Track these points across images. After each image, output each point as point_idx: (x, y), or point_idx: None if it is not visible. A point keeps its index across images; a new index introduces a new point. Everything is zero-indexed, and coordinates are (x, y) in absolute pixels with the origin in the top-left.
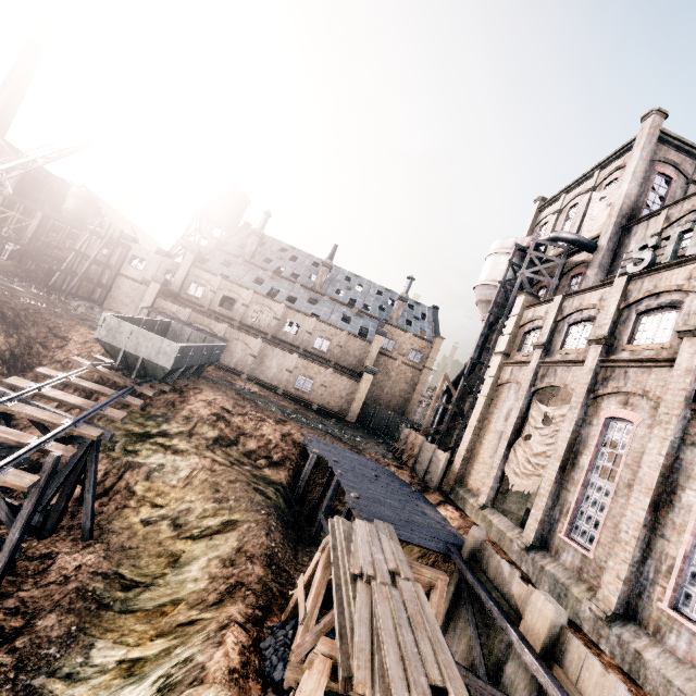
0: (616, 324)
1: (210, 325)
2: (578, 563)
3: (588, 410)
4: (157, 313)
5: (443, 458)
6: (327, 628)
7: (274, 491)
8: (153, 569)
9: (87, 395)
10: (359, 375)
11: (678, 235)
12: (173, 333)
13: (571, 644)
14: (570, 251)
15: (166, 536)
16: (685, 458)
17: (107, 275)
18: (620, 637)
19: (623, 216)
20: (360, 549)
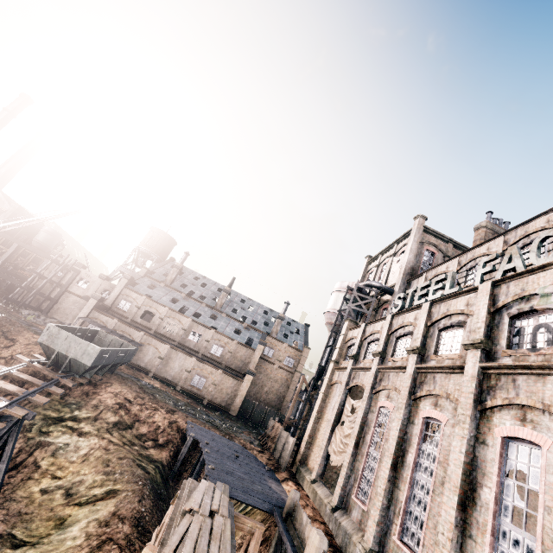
0: (387, 344)
1: (130, 333)
2: (359, 517)
3: (372, 402)
4: (90, 322)
5: (291, 442)
6: None
7: (154, 467)
8: (41, 531)
9: (20, 385)
10: (243, 376)
11: (411, 293)
12: (99, 338)
13: None
14: (382, 293)
15: (58, 504)
16: (409, 431)
17: (56, 291)
18: None
19: (407, 274)
20: (195, 496)
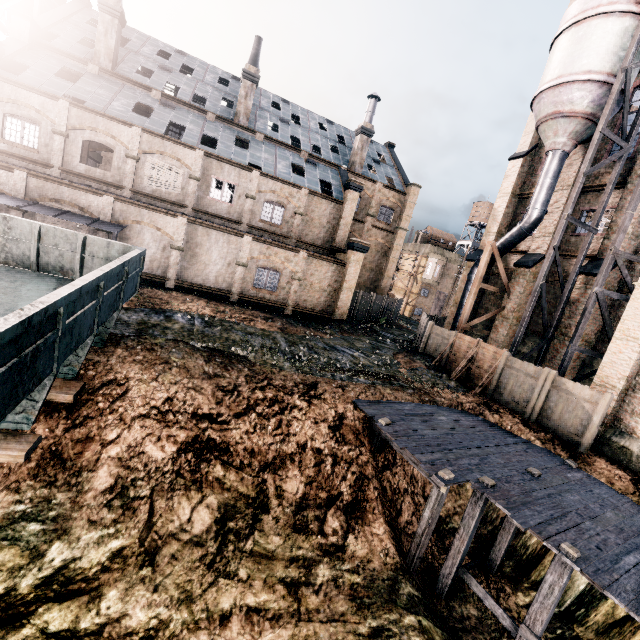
0: None
1: (78, 202)
2: None
3: None
4: None
5: (591, 397)
6: None
7: (415, 620)
8: None
9: None
10: (332, 253)
11: None
12: None
13: None
14: None
15: None
16: None
17: None
18: None
19: None
20: None
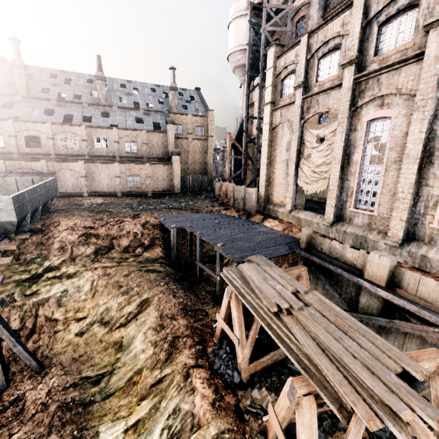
0: (361, 42)
1: (30, 167)
2: (367, 221)
3: (352, 121)
4: None
5: (253, 192)
6: (254, 338)
7: (159, 265)
8: (107, 359)
9: None
10: (168, 160)
11: None
12: None
13: (406, 274)
14: None
15: (102, 334)
16: (438, 128)
17: None
18: (409, 252)
19: None
20: (264, 289)
